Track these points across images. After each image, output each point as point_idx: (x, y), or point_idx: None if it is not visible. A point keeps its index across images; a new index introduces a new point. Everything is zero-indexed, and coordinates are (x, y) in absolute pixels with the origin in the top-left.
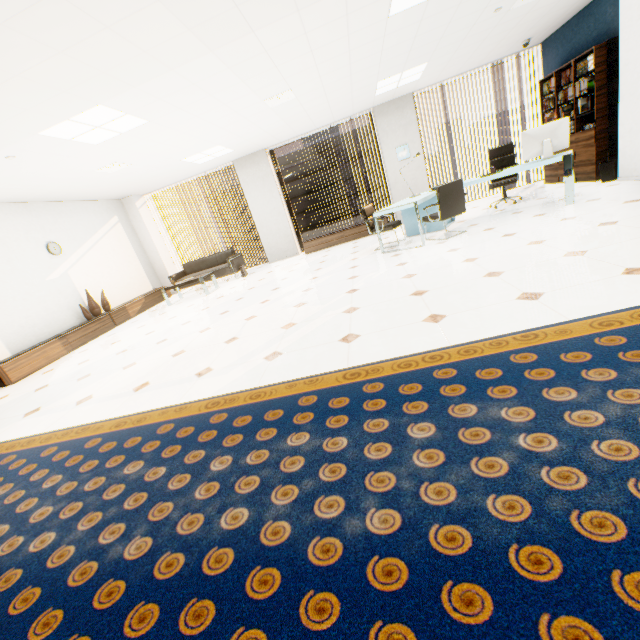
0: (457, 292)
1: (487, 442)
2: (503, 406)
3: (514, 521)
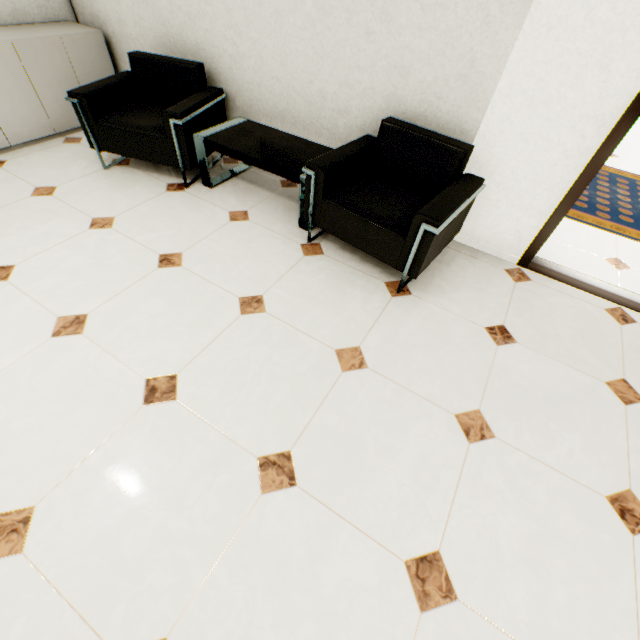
0: (634, 151)
1: (605, 192)
2: (619, 189)
3: (602, 203)
